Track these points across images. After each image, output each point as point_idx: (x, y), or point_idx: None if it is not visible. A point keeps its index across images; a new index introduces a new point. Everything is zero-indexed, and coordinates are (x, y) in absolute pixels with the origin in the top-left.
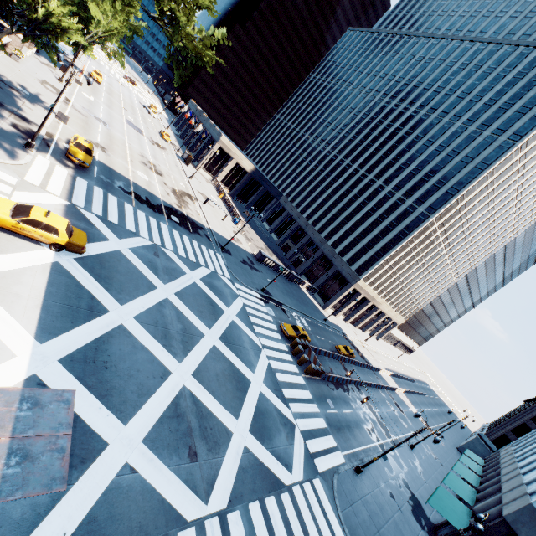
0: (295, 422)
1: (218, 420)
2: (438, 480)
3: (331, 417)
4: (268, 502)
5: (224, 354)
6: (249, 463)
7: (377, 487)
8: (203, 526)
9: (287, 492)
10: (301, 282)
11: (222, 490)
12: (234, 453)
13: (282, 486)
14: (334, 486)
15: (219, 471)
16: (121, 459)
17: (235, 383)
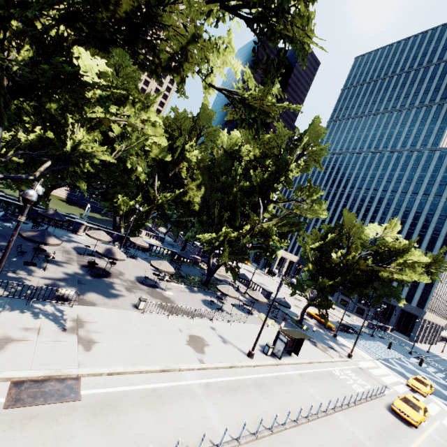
0: None
1: None
2: None
3: None
4: None
5: None
6: None
7: None
8: None
9: None
10: None
11: None
12: None
13: None
14: None
15: None
16: None
17: None
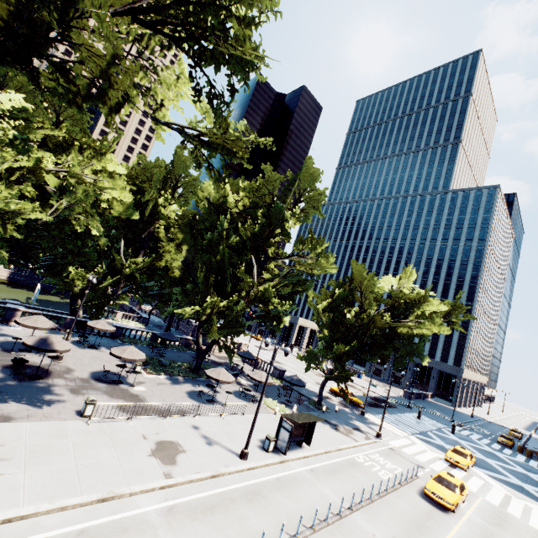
0: None
1: None
2: None
3: None
4: None
5: None
6: None
7: None
8: None
9: None
10: None
11: None
12: None
13: None
14: None
15: None
16: None
17: None
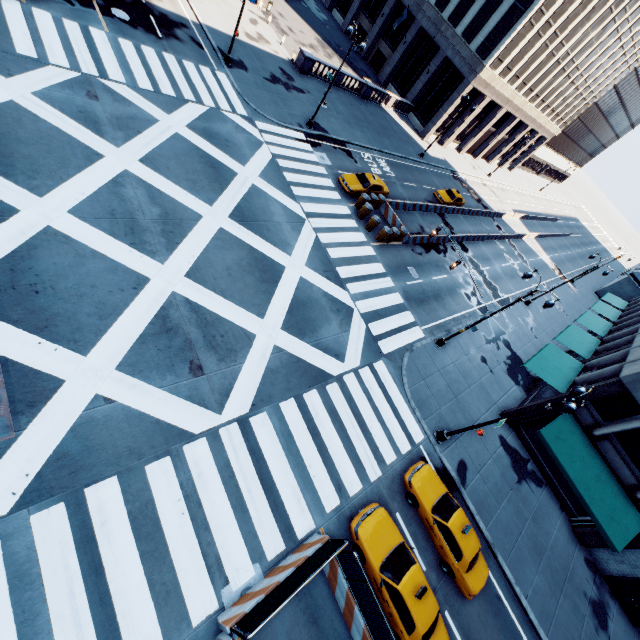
0: (354, 306)
1: (232, 324)
2: (555, 332)
3: (411, 290)
4: (307, 397)
5: (239, 239)
6: (281, 363)
7: (464, 356)
8: (218, 434)
9: (336, 382)
10: (385, 99)
11: (242, 397)
12: (259, 357)
13: (329, 377)
14: (403, 364)
15: (236, 379)
16: (87, 393)
17: (259, 275)
